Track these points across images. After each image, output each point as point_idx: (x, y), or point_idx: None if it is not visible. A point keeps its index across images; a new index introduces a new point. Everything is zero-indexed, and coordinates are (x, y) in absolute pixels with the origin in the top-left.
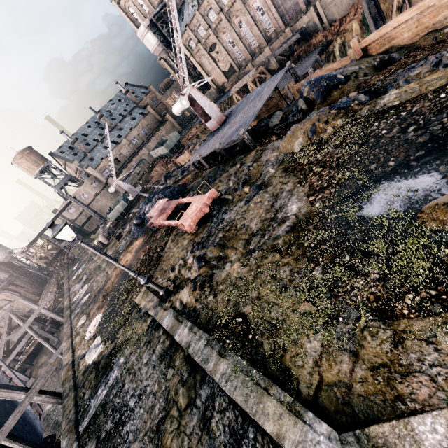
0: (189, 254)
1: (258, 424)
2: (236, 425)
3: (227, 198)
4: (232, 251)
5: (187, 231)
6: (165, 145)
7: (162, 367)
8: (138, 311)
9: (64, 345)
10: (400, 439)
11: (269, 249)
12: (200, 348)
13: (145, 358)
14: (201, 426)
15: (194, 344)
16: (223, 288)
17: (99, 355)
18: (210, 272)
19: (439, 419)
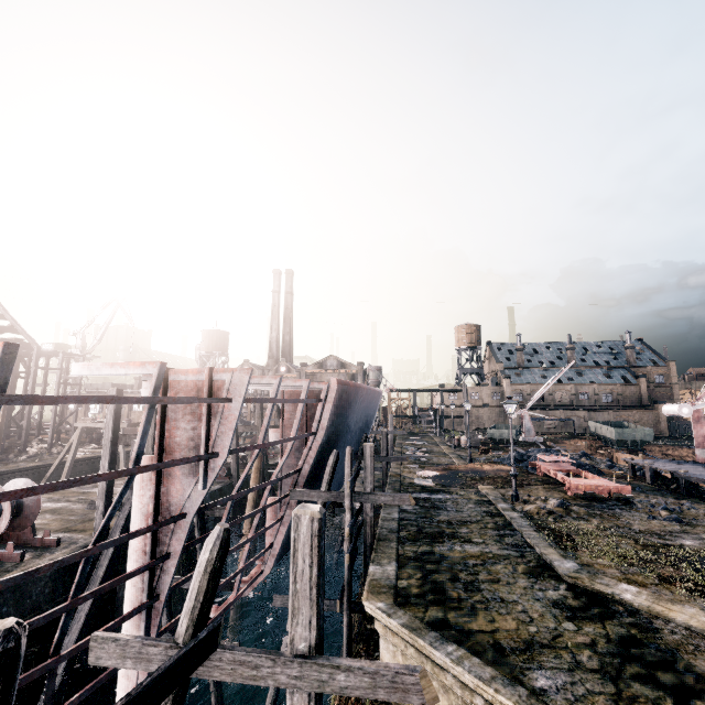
0: (555, 499)
1: (536, 551)
2: (521, 545)
3: (636, 504)
4: (597, 521)
5: (571, 487)
6: (619, 430)
7: (483, 514)
8: (477, 491)
9: (393, 464)
10: (610, 581)
11: (631, 537)
12: (522, 523)
13: (471, 505)
14: (497, 535)
15: (519, 520)
16: (567, 524)
17: (427, 485)
18: (564, 514)
19: (636, 588)
